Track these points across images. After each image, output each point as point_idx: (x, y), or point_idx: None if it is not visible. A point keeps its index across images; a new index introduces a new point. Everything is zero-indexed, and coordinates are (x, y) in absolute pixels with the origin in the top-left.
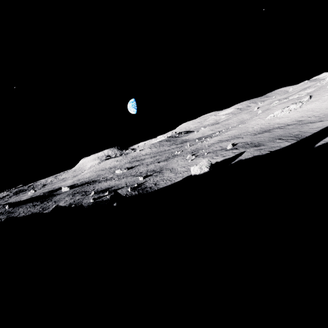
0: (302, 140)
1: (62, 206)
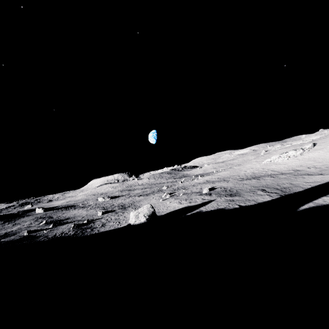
0: (287, 196)
1: None
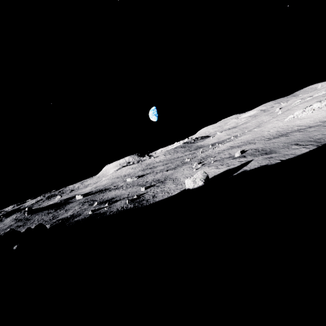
0: (324, 145)
1: (12, 231)
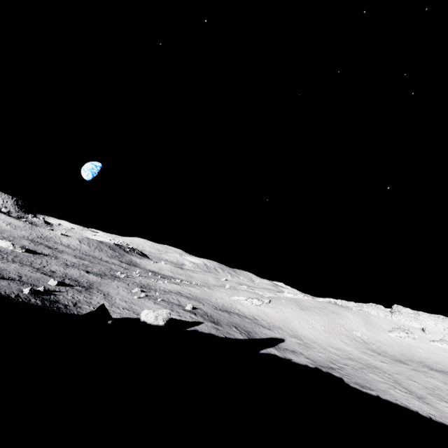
0: (252, 339)
1: None
